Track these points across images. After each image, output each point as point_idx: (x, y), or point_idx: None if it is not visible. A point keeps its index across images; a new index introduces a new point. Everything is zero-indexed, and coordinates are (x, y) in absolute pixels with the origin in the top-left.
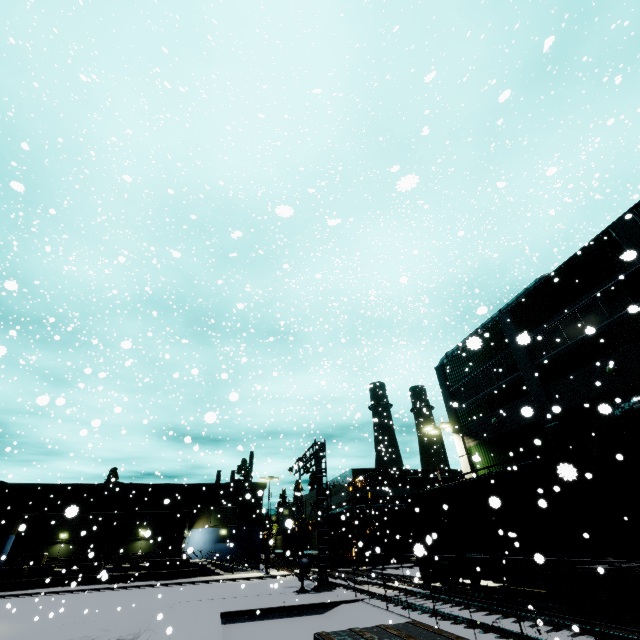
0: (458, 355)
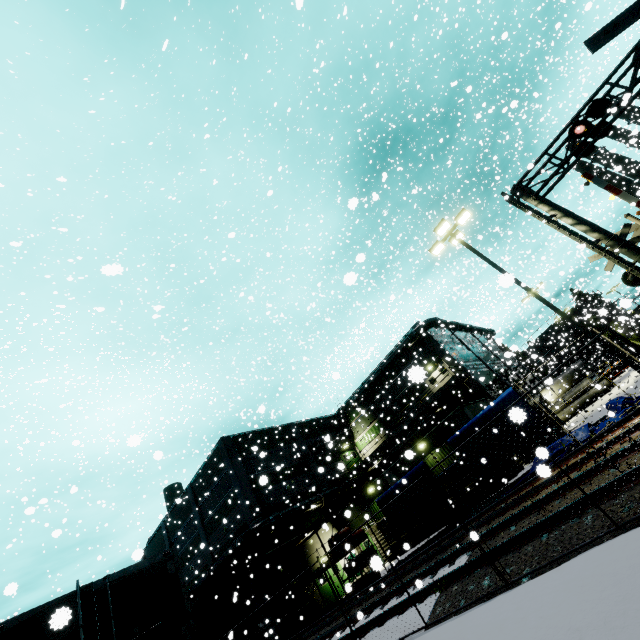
0: (150, 546)
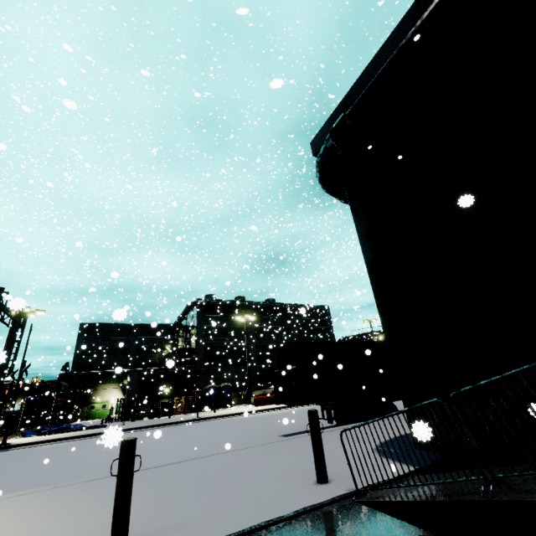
0: None
